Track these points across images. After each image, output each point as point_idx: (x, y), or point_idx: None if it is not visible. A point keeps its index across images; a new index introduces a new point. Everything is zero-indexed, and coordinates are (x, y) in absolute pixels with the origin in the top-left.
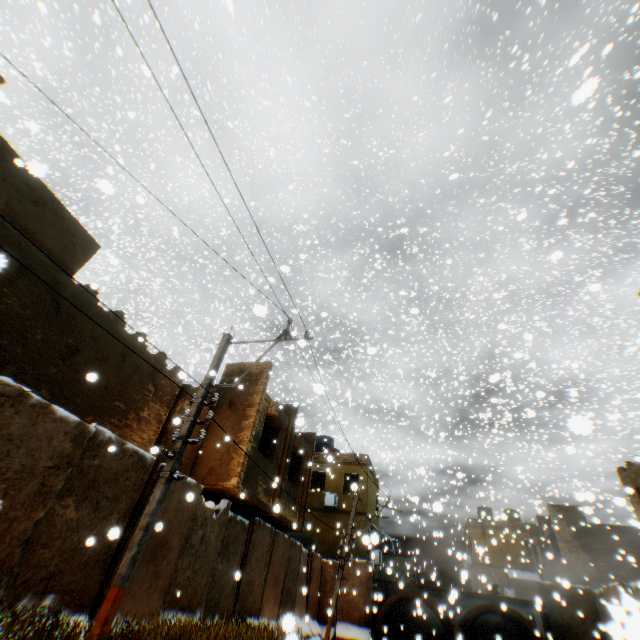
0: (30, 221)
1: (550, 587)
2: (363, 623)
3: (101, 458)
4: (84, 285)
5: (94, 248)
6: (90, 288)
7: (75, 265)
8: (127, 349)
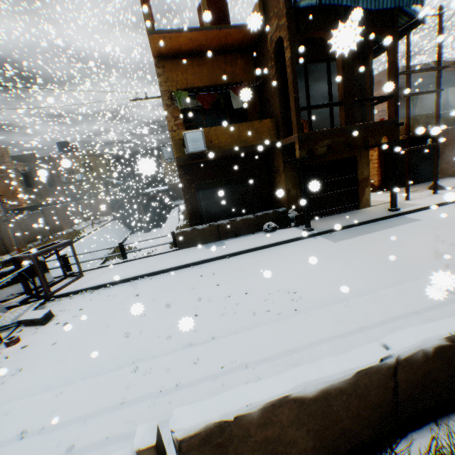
0: None
1: (172, 184)
2: (110, 215)
3: None
4: None
5: None
6: None
7: None
8: None
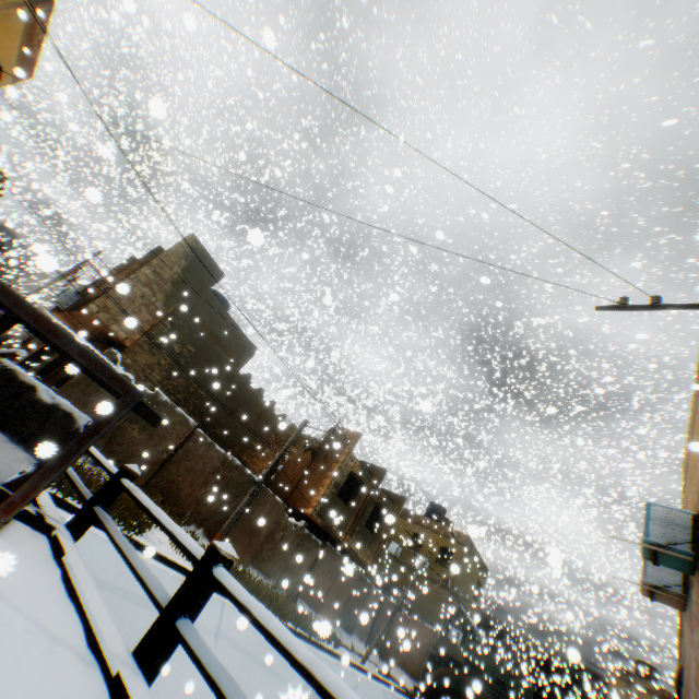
0: (225, 343)
1: None
2: (414, 676)
3: (232, 473)
4: (245, 375)
5: (254, 352)
6: (247, 376)
7: (242, 363)
8: (262, 411)
